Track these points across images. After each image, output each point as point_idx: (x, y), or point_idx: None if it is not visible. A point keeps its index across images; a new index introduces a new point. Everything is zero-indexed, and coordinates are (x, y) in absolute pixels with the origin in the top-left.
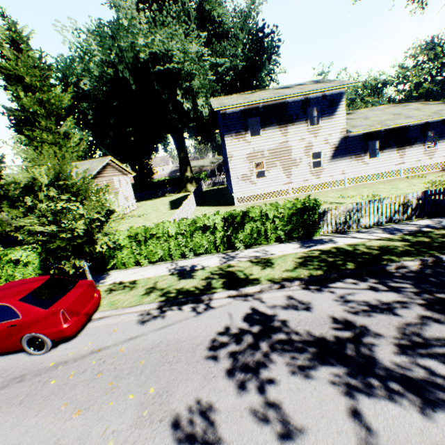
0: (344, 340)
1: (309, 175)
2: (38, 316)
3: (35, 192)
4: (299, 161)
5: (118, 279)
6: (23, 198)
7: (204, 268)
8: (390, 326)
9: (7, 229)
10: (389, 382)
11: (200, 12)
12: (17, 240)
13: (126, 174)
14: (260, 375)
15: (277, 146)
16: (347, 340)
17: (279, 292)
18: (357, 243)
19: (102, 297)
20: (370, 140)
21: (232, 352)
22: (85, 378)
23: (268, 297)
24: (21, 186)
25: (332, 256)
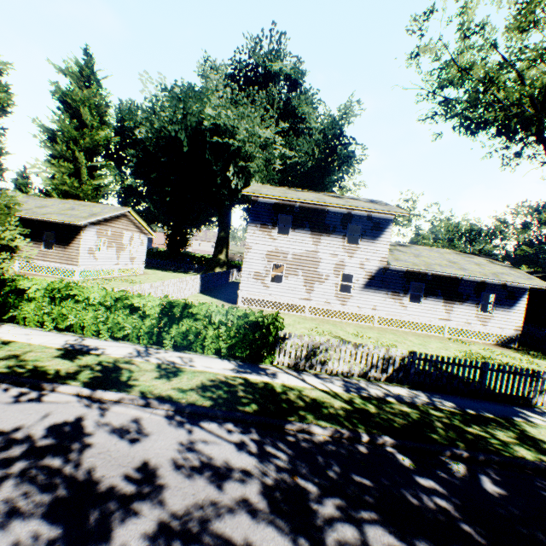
0: (114, 494)
1: (334, 298)
2: None
3: None
4: (325, 278)
5: None
6: None
7: (100, 355)
8: (190, 497)
9: None
10: None
11: (286, 105)
12: None
13: (146, 233)
14: None
15: (304, 253)
16: (117, 495)
17: (136, 410)
18: (296, 386)
19: None
20: (413, 281)
21: None
22: None
23: (115, 411)
24: None
25: (249, 390)
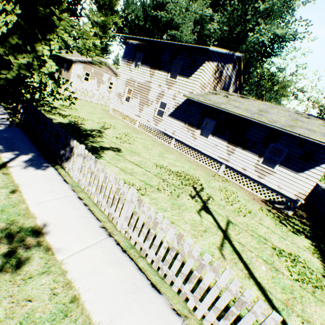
0: None
1: (152, 119)
2: None
3: None
4: (151, 103)
5: None
6: None
7: None
8: None
9: None
10: None
11: None
12: None
13: None
14: None
15: (143, 82)
16: None
17: None
18: None
19: None
20: (208, 117)
21: None
22: None
23: None
24: None
25: None
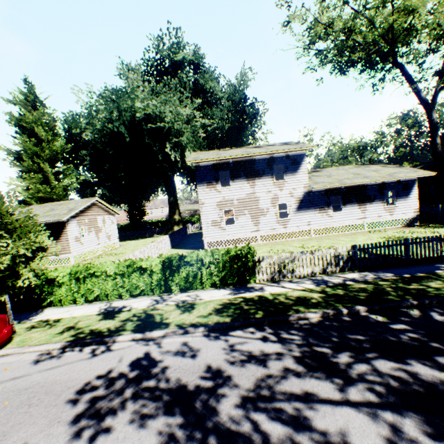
0: (202, 389)
1: (276, 224)
2: None
3: None
4: (266, 211)
5: (47, 317)
6: None
7: (130, 310)
8: (252, 377)
9: None
10: (210, 435)
11: (195, 85)
12: None
13: (113, 214)
14: (101, 422)
15: (245, 196)
16: (204, 389)
17: (180, 337)
18: (281, 292)
19: (19, 334)
20: (332, 195)
21: (94, 397)
22: None
23: (167, 342)
24: None
25: (250, 304)
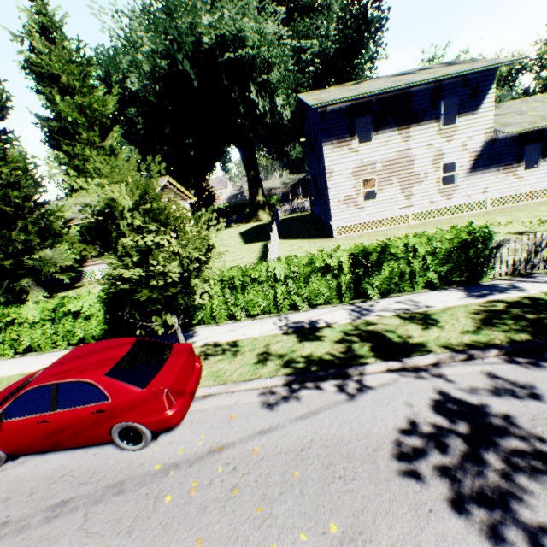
0: None
1: (437, 195)
2: (133, 398)
3: (114, 221)
4: (423, 176)
5: (211, 339)
6: (67, 231)
7: (330, 326)
8: None
9: (52, 270)
10: None
11: None
12: (60, 283)
13: (186, 199)
14: (516, 516)
15: (394, 156)
16: None
17: (468, 366)
18: None
19: None
20: (527, 144)
21: (441, 468)
22: (216, 496)
23: (454, 374)
24: (94, 212)
25: (530, 310)
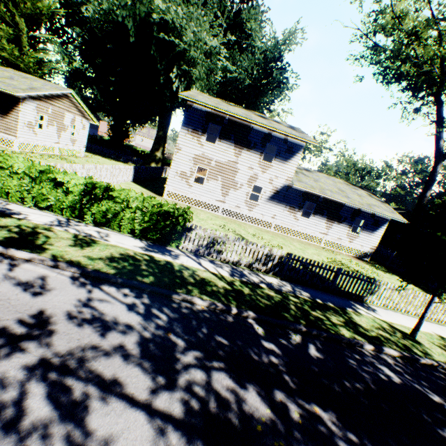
0: (5, 334)
1: (244, 204)
2: None
3: None
4: (240, 186)
5: None
6: None
7: (21, 219)
8: (75, 341)
9: None
10: None
11: (236, 16)
12: None
13: (88, 118)
14: None
15: (226, 162)
16: (8, 335)
17: (45, 269)
18: (192, 267)
19: None
20: (308, 200)
21: None
22: None
23: (24, 268)
24: None
25: (151, 266)
